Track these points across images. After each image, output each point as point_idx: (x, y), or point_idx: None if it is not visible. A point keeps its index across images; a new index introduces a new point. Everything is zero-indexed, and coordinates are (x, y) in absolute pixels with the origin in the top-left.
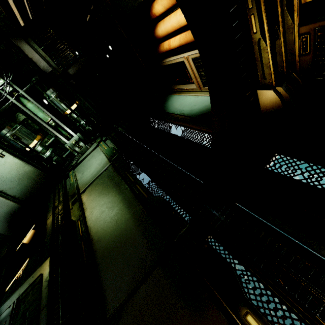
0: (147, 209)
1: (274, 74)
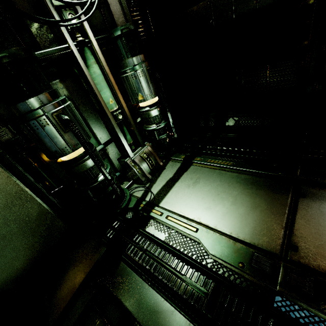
0: None
1: None
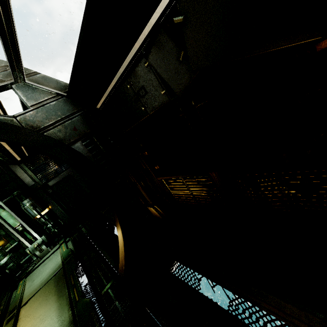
0: (73, 315)
1: (150, 199)
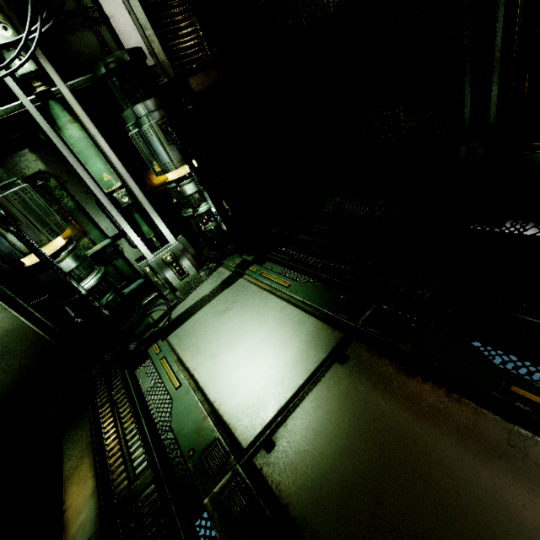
0: None
1: None
